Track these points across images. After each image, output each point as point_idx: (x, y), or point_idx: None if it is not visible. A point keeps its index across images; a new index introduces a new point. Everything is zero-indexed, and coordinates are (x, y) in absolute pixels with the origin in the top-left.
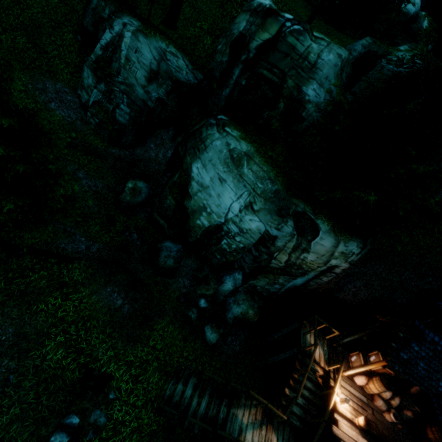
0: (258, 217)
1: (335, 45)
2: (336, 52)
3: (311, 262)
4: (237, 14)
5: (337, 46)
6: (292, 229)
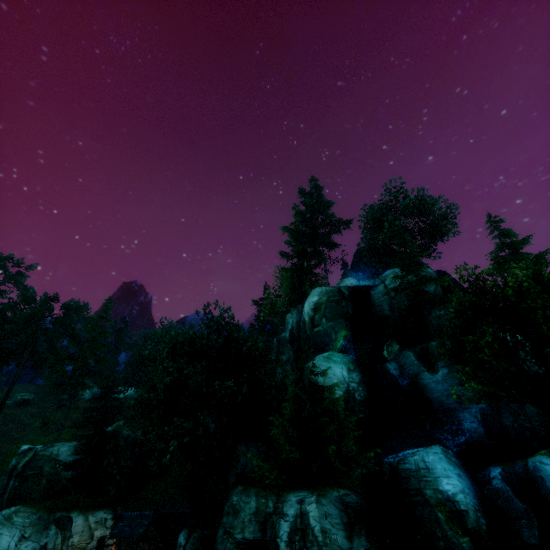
0: (31, 540)
1: (67, 443)
2: (69, 445)
3: (79, 543)
4: (12, 459)
5: (69, 443)
6: (56, 529)
